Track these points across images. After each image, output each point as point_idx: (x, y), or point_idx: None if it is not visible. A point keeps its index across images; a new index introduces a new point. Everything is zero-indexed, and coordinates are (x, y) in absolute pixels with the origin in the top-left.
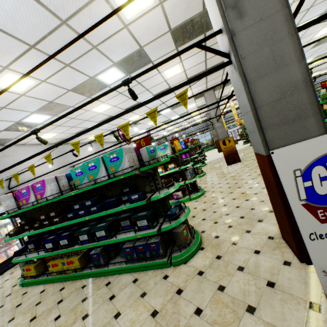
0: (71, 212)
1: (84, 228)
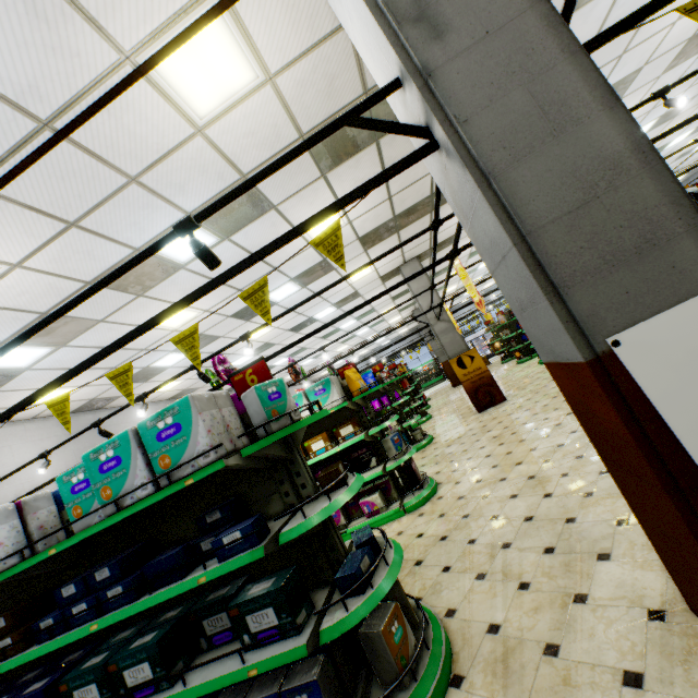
0: (54, 611)
1: (94, 657)
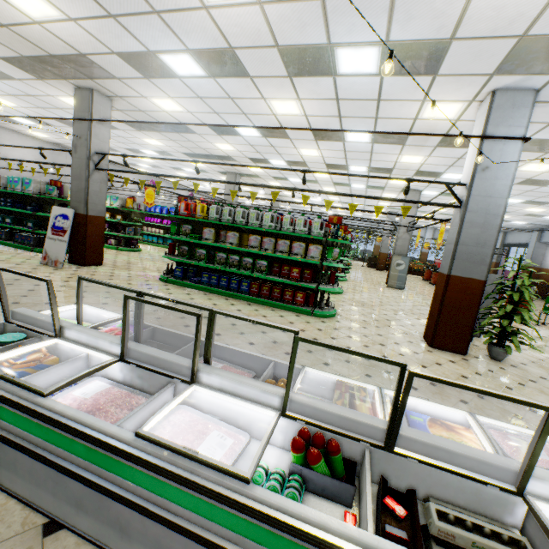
0: None
1: (4, 215)
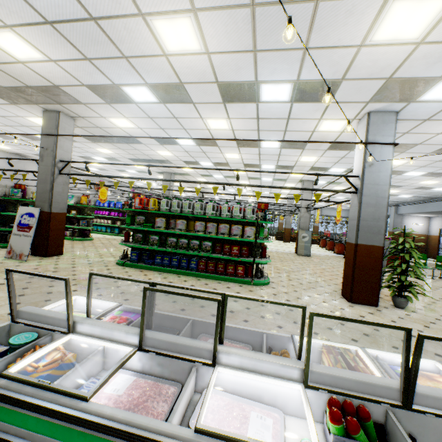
0: None
1: None
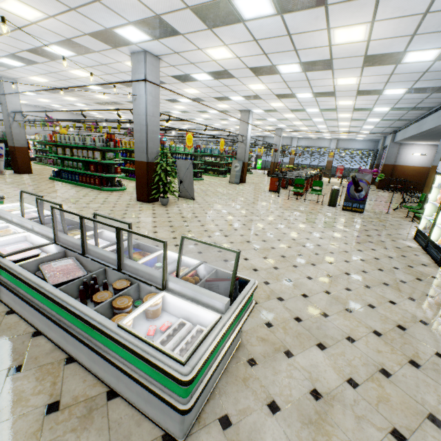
0: None
1: None
